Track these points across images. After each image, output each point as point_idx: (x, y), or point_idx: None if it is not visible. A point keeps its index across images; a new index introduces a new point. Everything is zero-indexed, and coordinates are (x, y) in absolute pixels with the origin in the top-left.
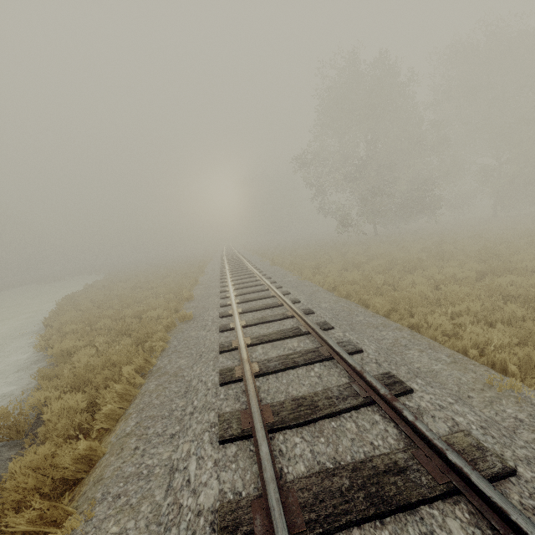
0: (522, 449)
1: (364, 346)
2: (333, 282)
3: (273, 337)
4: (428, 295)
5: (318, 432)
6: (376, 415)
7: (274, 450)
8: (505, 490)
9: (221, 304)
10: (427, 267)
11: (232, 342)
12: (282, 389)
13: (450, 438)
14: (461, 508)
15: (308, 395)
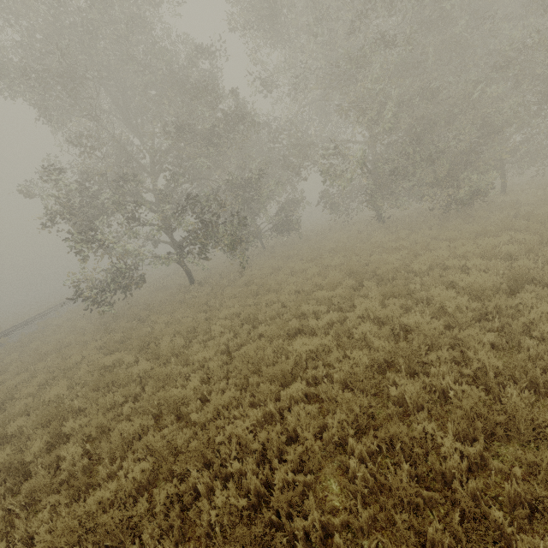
0: None
1: None
2: None
3: None
4: None
5: None
6: None
7: None
8: None
9: None
10: None
11: None
12: None
13: None
14: None
15: None
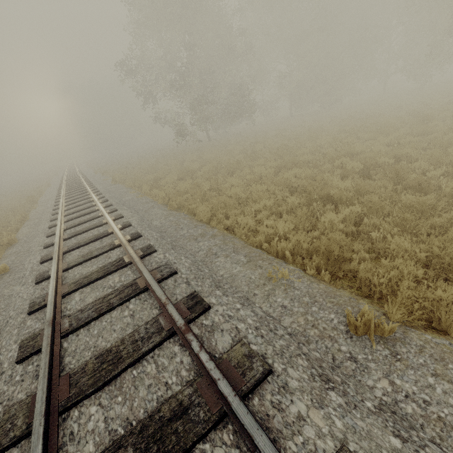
0: (281, 340)
1: (179, 265)
2: (168, 195)
3: (94, 277)
4: (241, 195)
5: (118, 390)
6: (176, 347)
7: (64, 435)
8: (263, 392)
9: (45, 245)
10: (243, 167)
11: (46, 295)
12: (90, 344)
13: (230, 353)
14: (229, 431)
15: (115, 346)
